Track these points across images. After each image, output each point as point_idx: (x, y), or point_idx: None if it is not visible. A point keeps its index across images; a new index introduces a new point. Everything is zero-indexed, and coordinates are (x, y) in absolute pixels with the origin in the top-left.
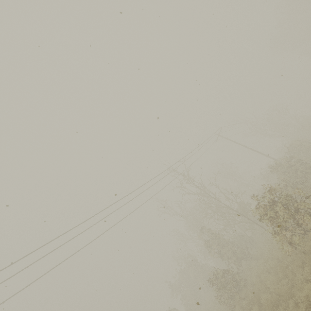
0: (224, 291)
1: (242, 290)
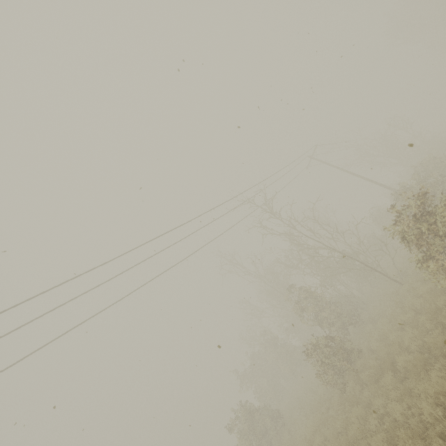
0: (328, 366)
1: (354, 364)
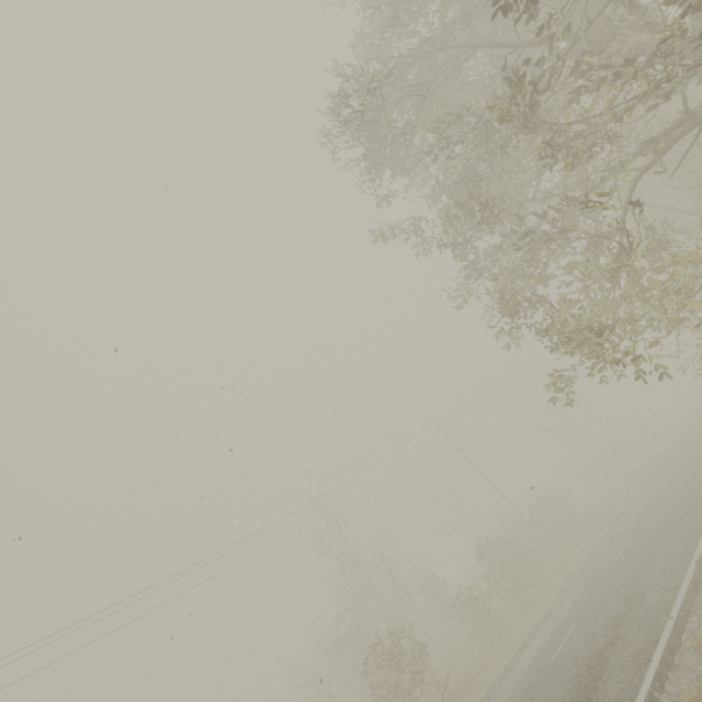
0: None
1: None
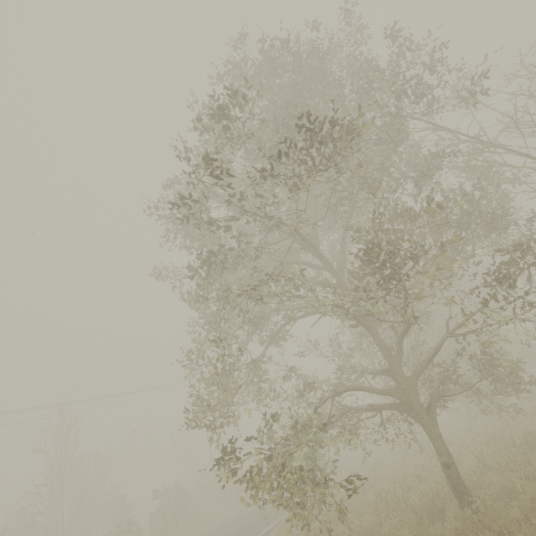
0: None
1: None
